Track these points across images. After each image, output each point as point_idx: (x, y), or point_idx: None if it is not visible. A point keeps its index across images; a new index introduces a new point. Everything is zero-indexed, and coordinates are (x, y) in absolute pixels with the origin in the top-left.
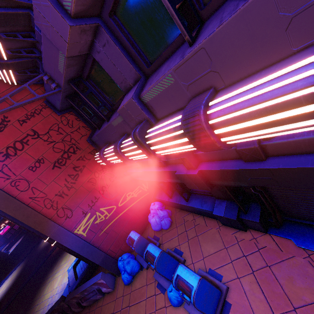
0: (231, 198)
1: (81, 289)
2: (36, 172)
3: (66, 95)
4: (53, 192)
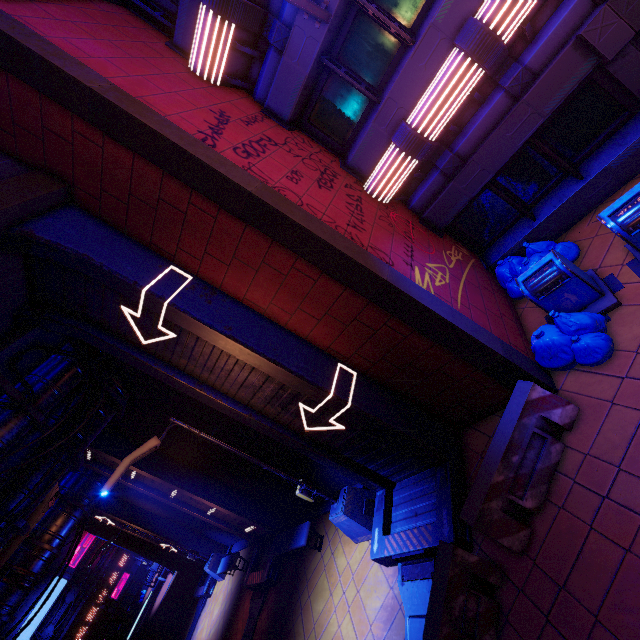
0: None
1: (496, 454)
2: (299, 186)
3: (322, 52)
4: (341, 220)
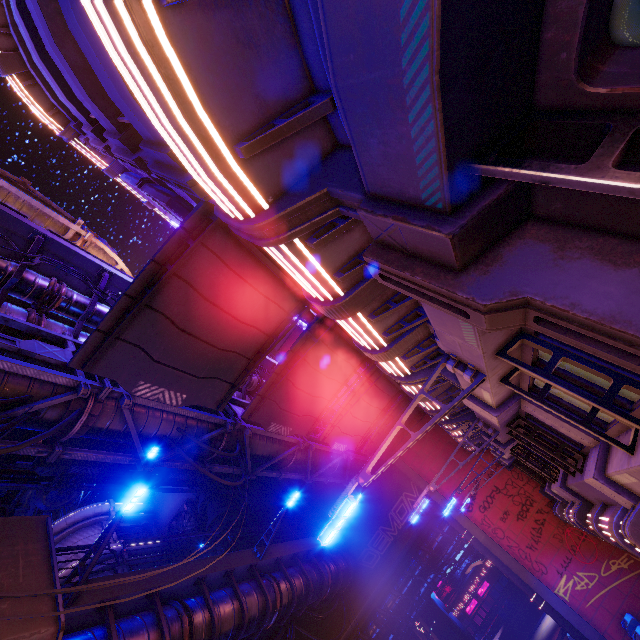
0: None
1: None
2: (505, 523)
3: (511, 463)
4: (523, 543)
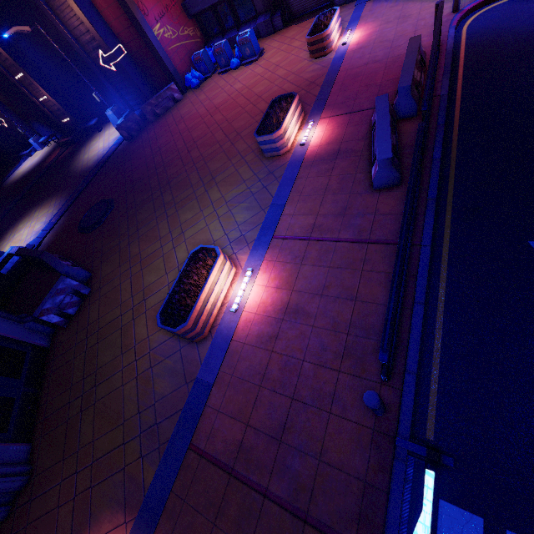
0: (268, 7)
1: (155, 96)
2: None
3: None
4: None
